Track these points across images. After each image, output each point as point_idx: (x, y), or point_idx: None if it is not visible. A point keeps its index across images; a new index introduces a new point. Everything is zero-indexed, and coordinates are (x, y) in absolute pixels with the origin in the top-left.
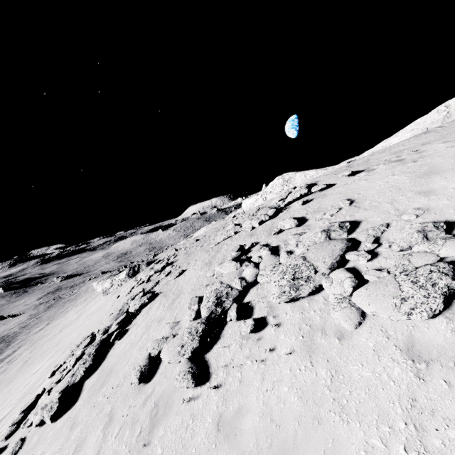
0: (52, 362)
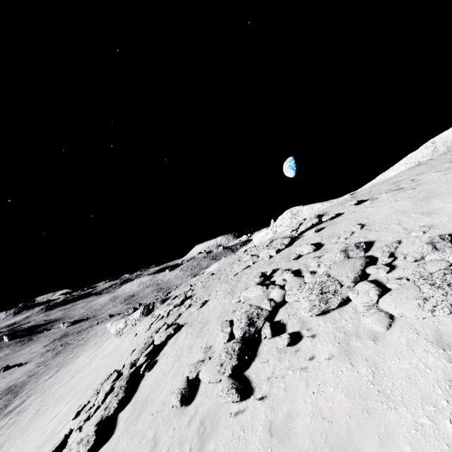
0: (71, 406)
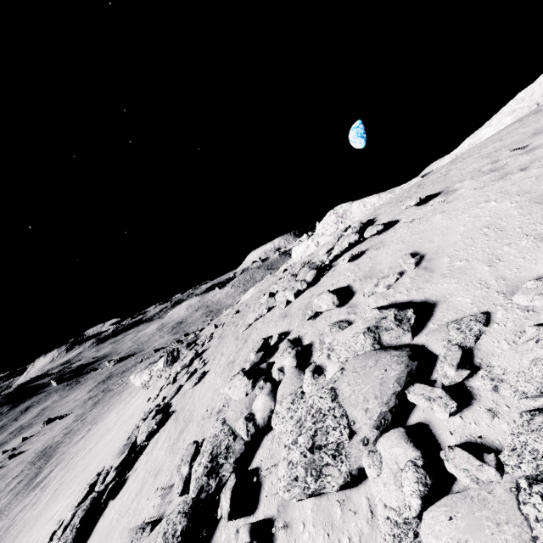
0: (66, 506)
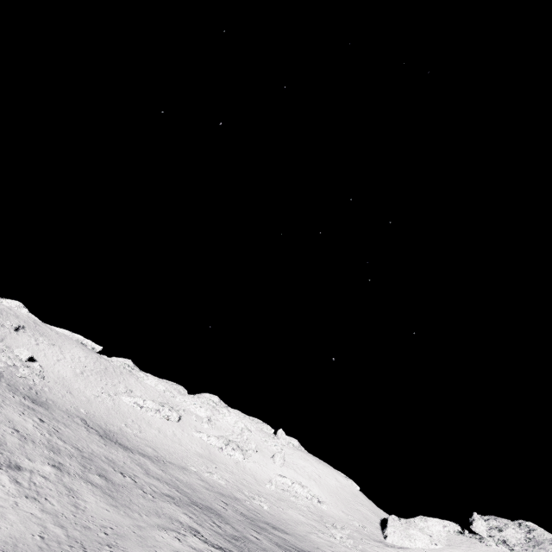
0: None
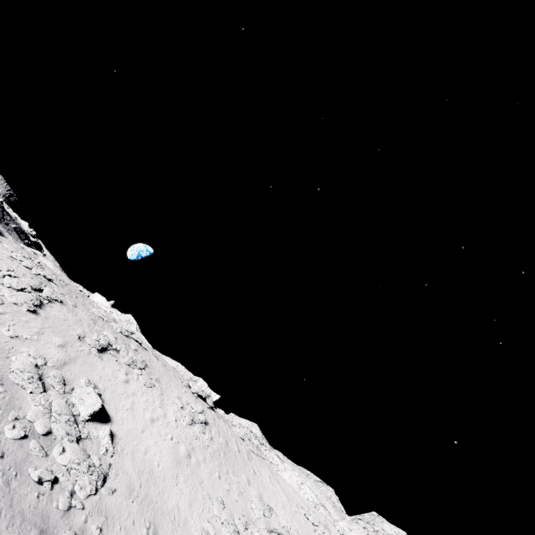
0: None
